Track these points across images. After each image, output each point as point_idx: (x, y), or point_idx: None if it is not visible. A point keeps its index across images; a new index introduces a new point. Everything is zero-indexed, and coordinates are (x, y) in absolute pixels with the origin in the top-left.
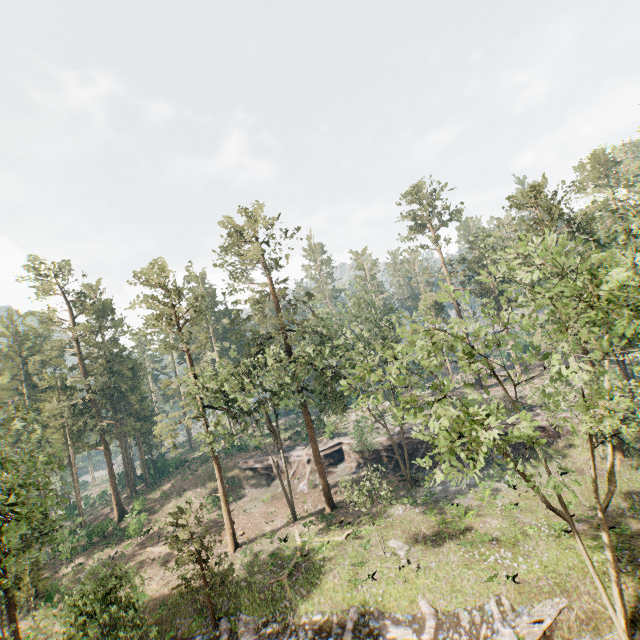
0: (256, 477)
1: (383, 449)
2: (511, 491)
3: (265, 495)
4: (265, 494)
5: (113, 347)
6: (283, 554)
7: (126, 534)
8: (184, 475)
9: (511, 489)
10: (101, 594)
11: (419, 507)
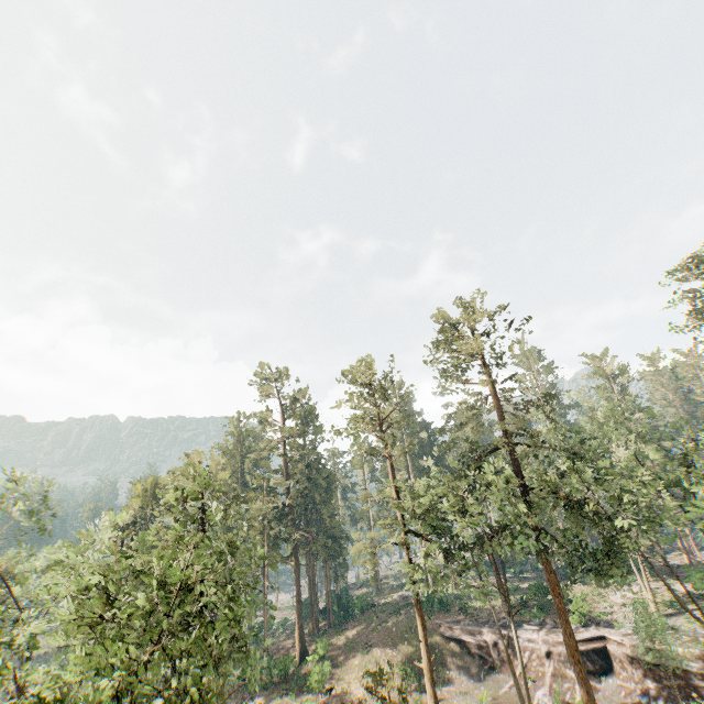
0: (464, 656)
1: (697, 672)
2: None
3: (480, 690)
4: (480, 688)
5: (313, 452)
6: None
7: (307, 683)
8: (370, 623)
9: None
10: None
11: None
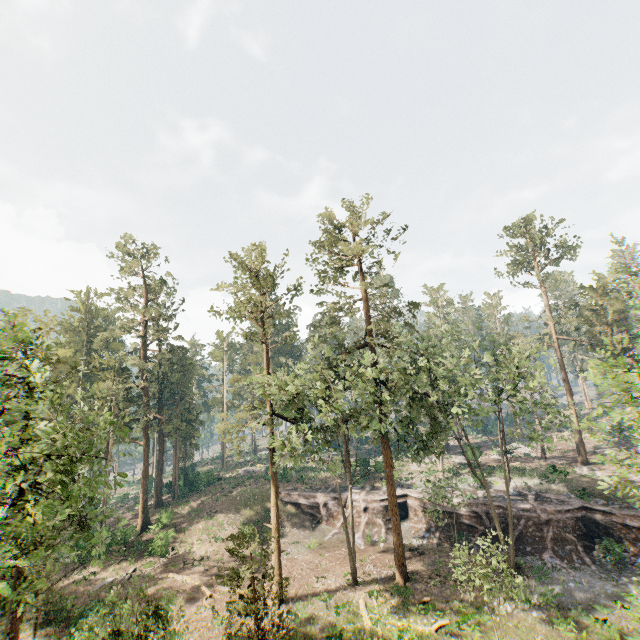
0: (298, 515)
1: (464, 514)
2: None
3: (309, 540)
4: (309, 539)
5: (176, 338)
6: (346, 630)
7: (149, 549)
8: (216, 494)
9: None
10: (138, 634)
11: (536, 609)
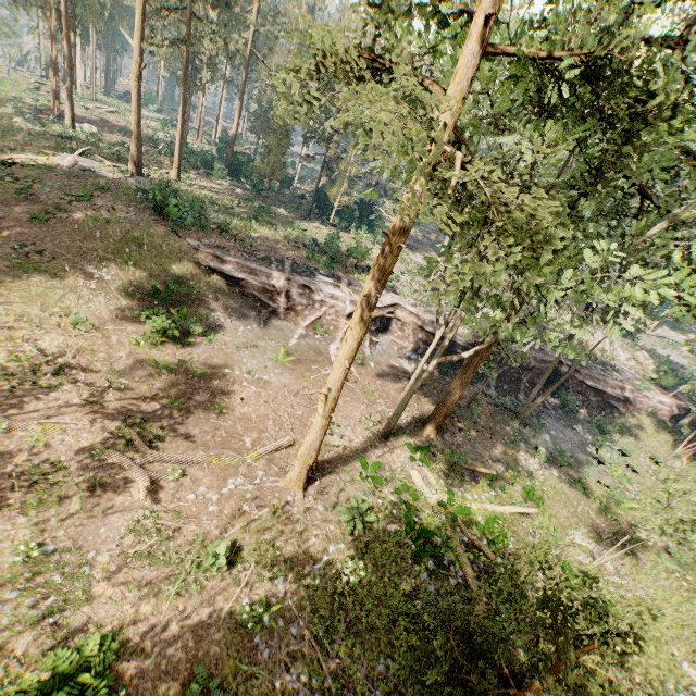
0: (235, 295)
1: (462, 345)
2: (626, 471)
3: (268, 344)
4: (267, 341)
5: None
6: (421, 526)
7: None
8: (16, 202)
9: (623, 467)
10: None
11: (552, 467)
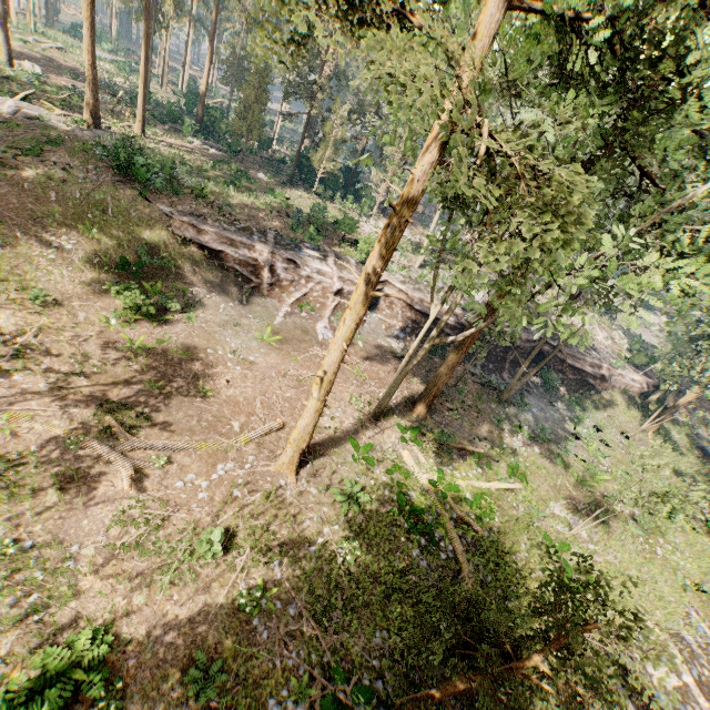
0: (214, 269)
1: (450, 324)
2: (600, 445)
3: (252, 322)
4: (250, 319)
5: None
6: (413, 505)
7: None
8: None
9: (598, 442)
10: None
11: (534, 444)
